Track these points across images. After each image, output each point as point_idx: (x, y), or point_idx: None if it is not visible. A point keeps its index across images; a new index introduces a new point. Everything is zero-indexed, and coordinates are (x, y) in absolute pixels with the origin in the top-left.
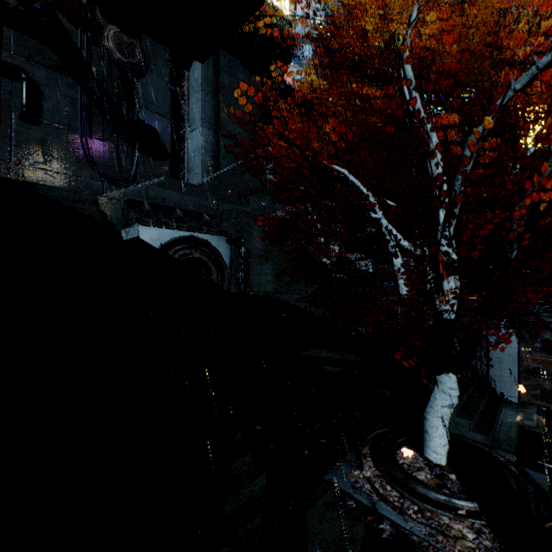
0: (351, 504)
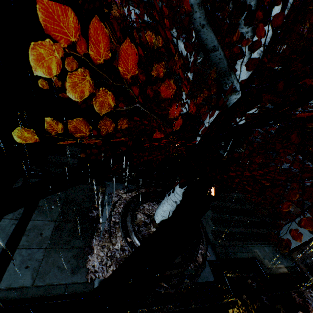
0: (99, 197)
